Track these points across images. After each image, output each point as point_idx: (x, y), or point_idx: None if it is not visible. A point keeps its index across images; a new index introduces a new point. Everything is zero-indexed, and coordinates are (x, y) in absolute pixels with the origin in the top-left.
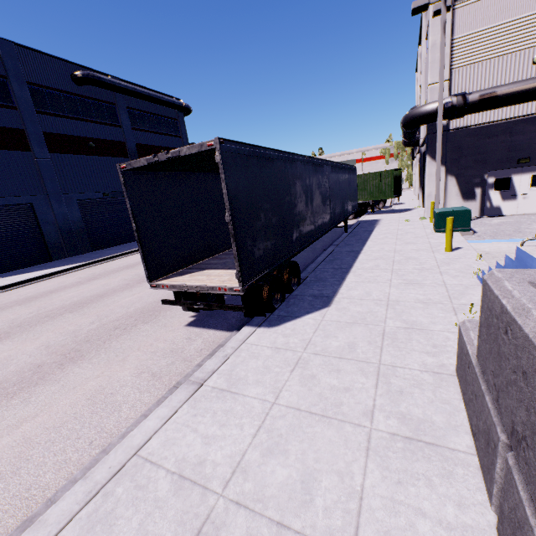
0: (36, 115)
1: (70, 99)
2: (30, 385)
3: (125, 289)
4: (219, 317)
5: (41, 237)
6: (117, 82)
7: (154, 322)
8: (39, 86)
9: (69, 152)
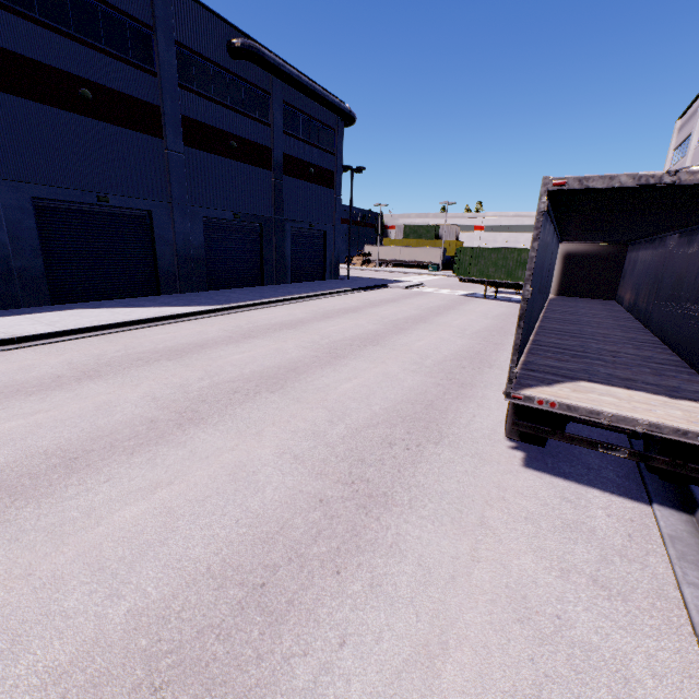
0: (178, 90)
1: (220, 75)
2: (349, 548)
3: (322, 365)
4: (571, 461)
5: (152, 259)
6: (282, 63)
7: (452, 446)
8: (188, 50)
9: (205, 149)
